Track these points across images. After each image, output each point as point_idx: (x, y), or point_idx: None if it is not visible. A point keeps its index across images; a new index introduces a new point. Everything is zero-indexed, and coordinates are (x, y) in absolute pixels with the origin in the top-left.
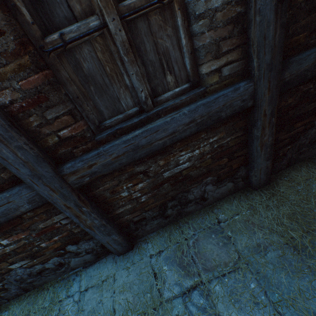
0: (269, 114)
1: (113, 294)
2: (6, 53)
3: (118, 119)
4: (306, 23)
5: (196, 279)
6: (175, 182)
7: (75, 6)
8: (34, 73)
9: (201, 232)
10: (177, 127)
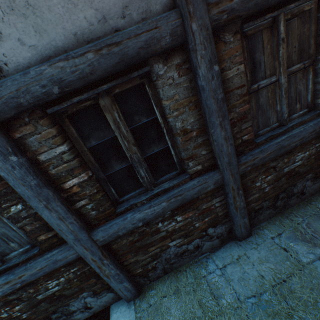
0: None
1: (253, 266)
2: (241, 94)
3: (266, 130)
4: None
5: None
6: (288, 177)
7: (267, 72)
8: (247, 104)
9: (309, 218)
10: (305, 134)
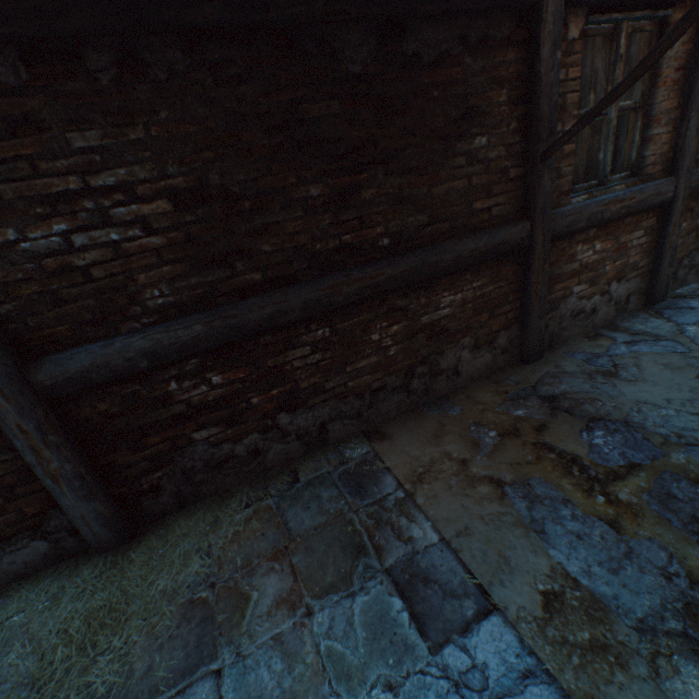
0: (37, 430)
1: None
2: None
3: None
4: (62, 315)
5: None
6: None
7: None
8: None
9: None
10: None
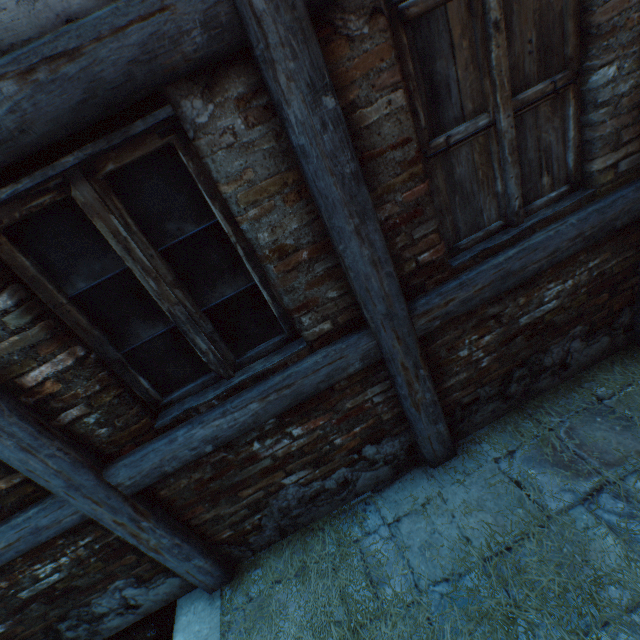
0: None
1: (453, 519)
2: (403, 162)
3: (476, 239)
4: None
5: (595, 479)
6: (531, 335)
7: (467, 106)
8: (420, 182)
9: (574, 417)
10: (559, 244)
